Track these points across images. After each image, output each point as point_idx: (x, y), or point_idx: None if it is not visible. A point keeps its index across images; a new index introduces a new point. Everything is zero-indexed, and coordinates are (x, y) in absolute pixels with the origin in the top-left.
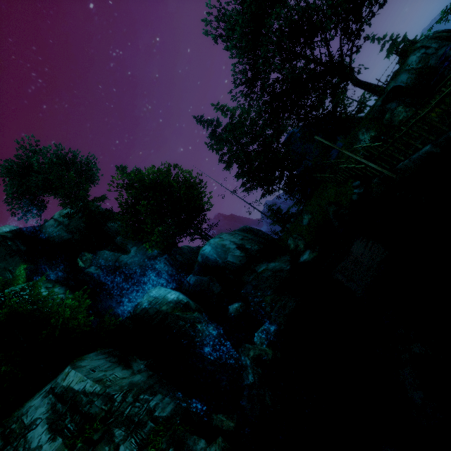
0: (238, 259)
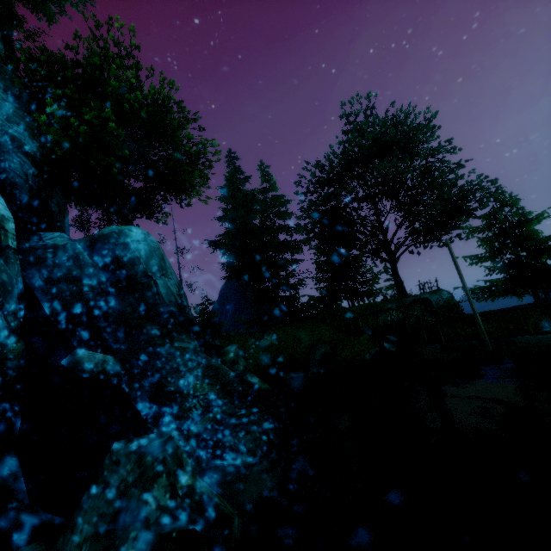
0: (169, 296)
